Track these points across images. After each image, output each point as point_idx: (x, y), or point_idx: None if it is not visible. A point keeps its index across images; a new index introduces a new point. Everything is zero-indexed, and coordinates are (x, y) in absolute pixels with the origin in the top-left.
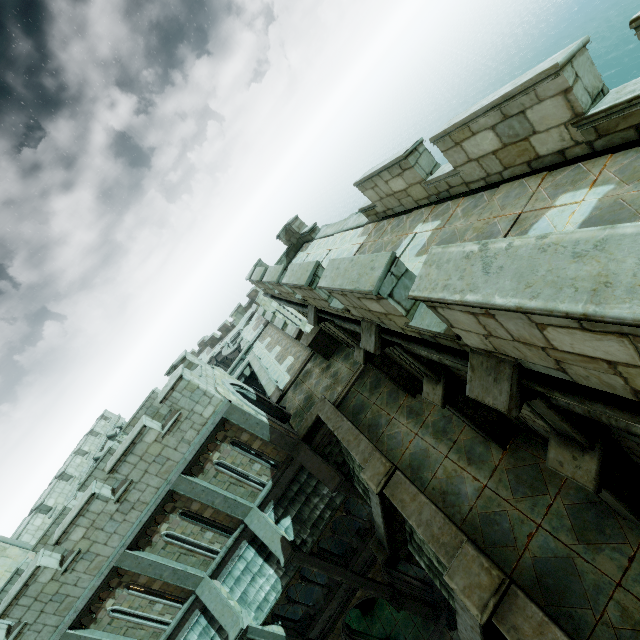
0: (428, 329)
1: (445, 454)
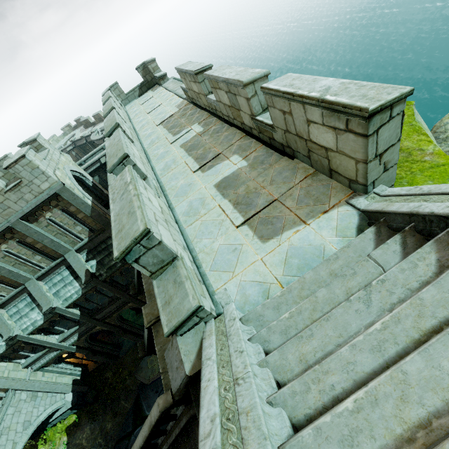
0: None
1: None
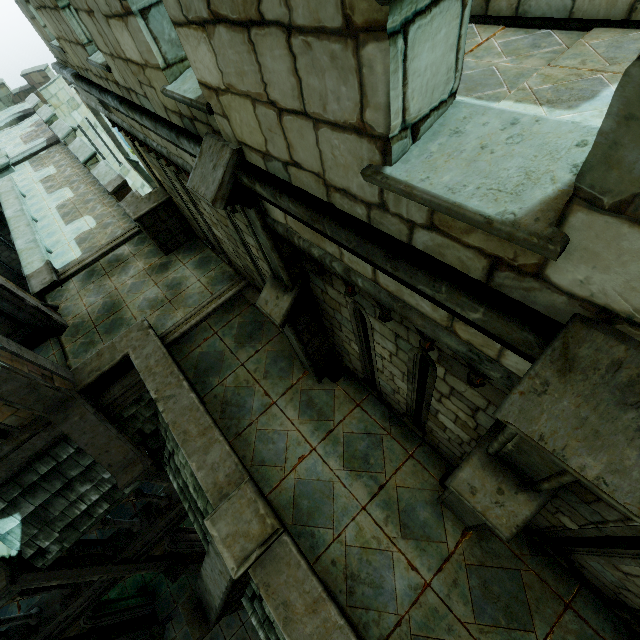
0: None
1: (363, 504)
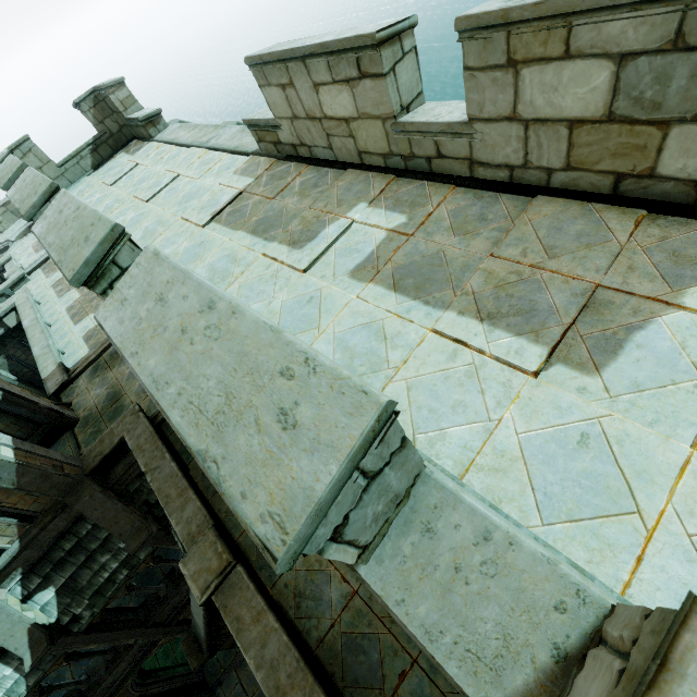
0: (429, 651)
1: None
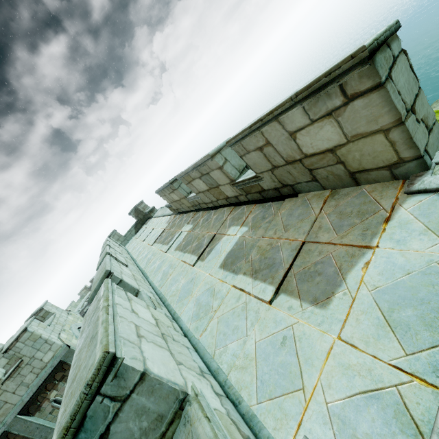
0: None
1: None
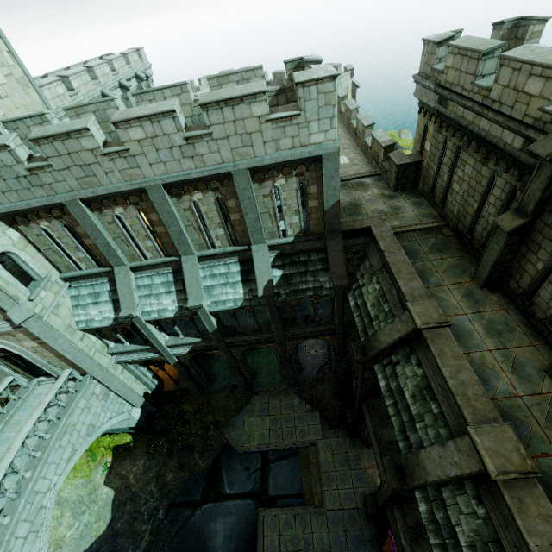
0: None
1: (490, 348)
